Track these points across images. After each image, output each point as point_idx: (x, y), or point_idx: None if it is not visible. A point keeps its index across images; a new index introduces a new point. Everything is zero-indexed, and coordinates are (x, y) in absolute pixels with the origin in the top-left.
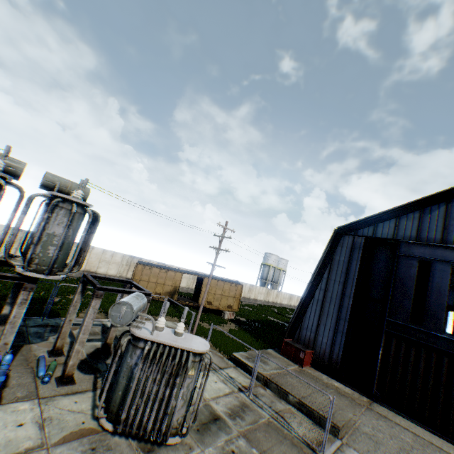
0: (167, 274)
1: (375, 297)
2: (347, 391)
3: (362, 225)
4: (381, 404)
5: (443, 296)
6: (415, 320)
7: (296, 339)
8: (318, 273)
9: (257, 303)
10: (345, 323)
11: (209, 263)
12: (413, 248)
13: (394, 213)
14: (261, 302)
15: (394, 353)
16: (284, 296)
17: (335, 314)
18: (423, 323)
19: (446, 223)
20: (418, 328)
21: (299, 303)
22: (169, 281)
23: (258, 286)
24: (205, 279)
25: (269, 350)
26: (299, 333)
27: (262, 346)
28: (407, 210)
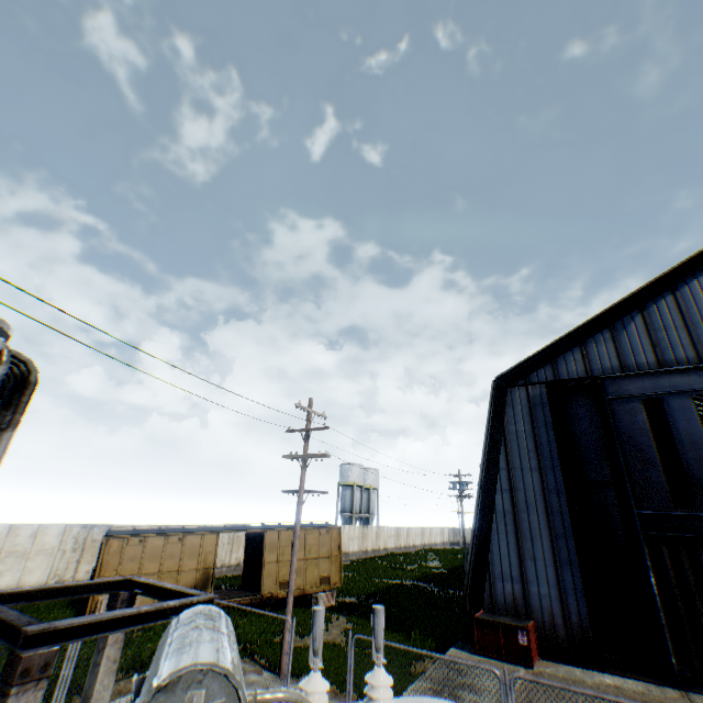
0: (183, 543)
1: (597, 480)
2: (637, 687)
3: (533, 367)
4: (701, 692)
5: (702, 447)
6: (676, 502)
7: (488, 606)
8: (489, 462)
9: (351, 560)
10: (569, 543)
11: (288, 491)
12: (625, 384)
13: (574, 339)
14: (356, 555)
15: (674, 574)
16: (387, 532)
17: (545, 531)
18: (695, 501)
19: (653, 338)
20: (693, 514)
21: (473, 530)
22: (191, 560)
23: (347, 527)
24: (267, 534)
25: (451, 650)
26: (491, 590)
27: (427, 646)
28: (591, 330)
